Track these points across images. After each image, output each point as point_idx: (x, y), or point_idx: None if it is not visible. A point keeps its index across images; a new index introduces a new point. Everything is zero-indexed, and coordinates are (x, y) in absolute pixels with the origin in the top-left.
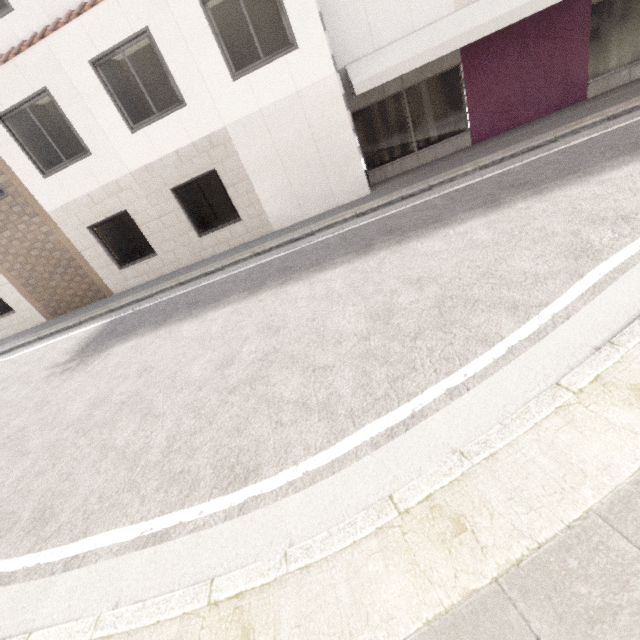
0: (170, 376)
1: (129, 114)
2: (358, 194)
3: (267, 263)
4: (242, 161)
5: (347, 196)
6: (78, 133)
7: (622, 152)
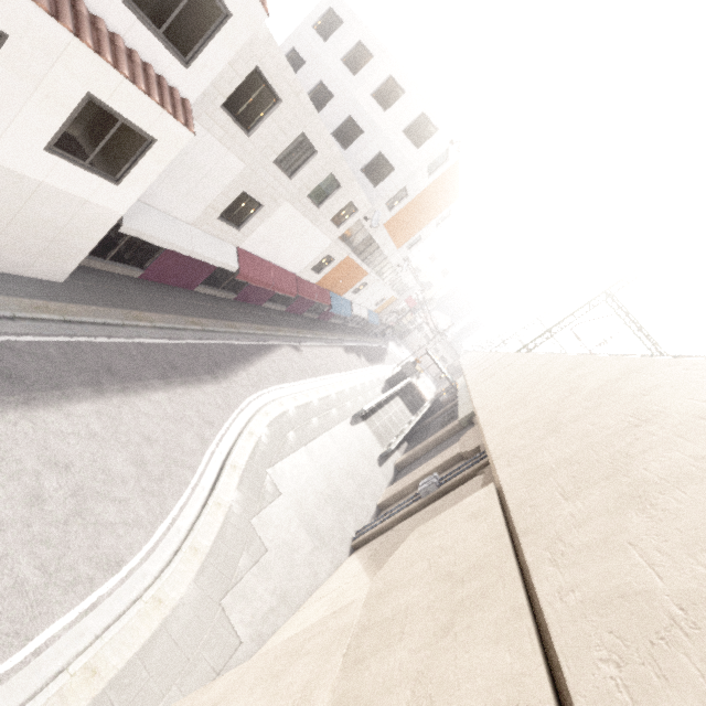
0: None
1: None
2: (53, 278)
3: None
4: None
5: (42, 274)
6: None
7: (209, 371)
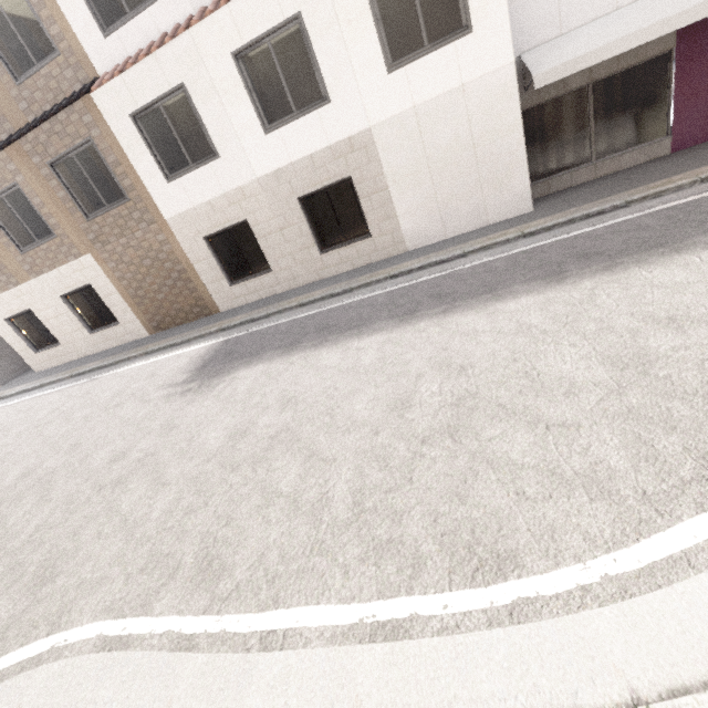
0: (326, 412)
1: (265, 113)
2: (517, 211)
3: (411, 287)
4: (383, 168)
5: (503, 213)
6: (209, 134)
7: None
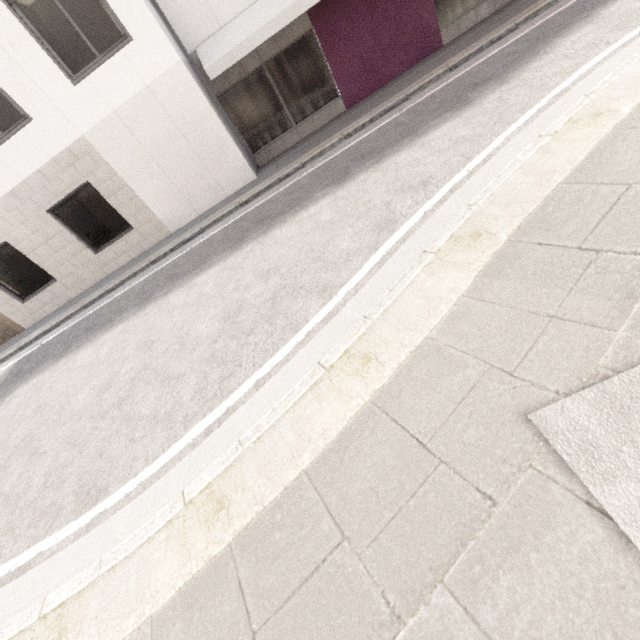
0: (59, 411)
1: None
2: (244, 180)
3: (160, 271)
4: (114, 168)
5: (234, 184)
6: None
7: (447, 108)
